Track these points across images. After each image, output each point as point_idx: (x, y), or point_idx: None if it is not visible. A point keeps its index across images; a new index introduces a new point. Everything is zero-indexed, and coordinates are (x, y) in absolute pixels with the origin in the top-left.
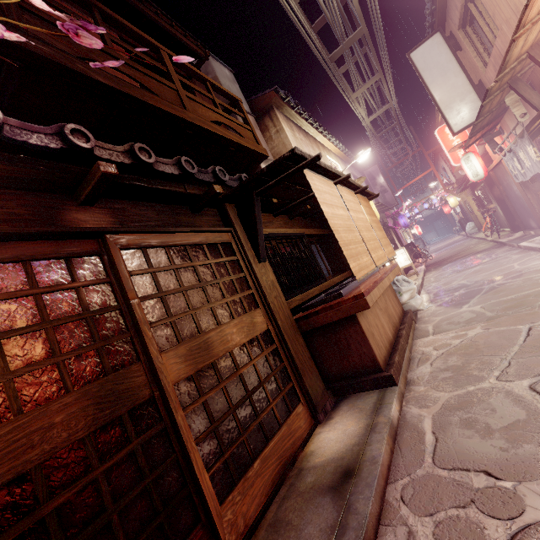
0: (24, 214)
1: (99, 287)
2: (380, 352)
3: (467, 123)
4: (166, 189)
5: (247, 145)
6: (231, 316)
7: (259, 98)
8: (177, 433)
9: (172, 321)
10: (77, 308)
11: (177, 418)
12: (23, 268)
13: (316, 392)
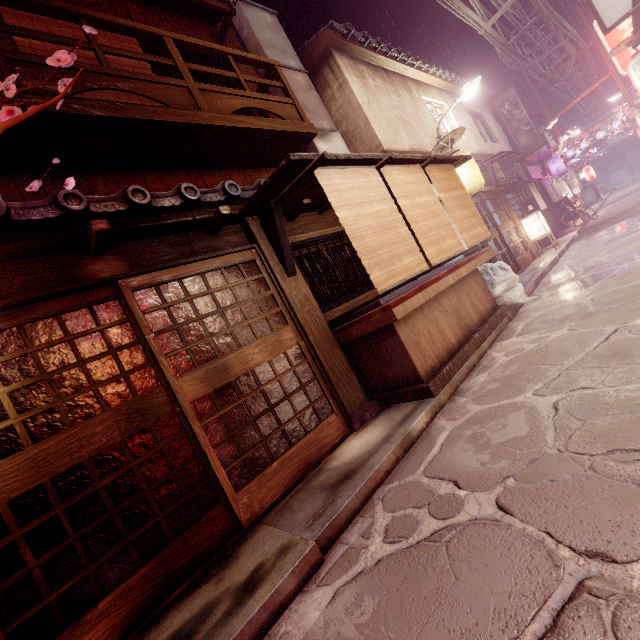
0: (49, 276)
1: (121, 327)
2: (424, 362)
3: (629, 7)
4: (171, 222)
5: (284, 128)
6: (254, 337)
7: (313, 43)
8: (197, 439)
9: (188, 349)
10: (103, 347)
11: (194, 428)
12: (57, 321)
13: (353, 403)
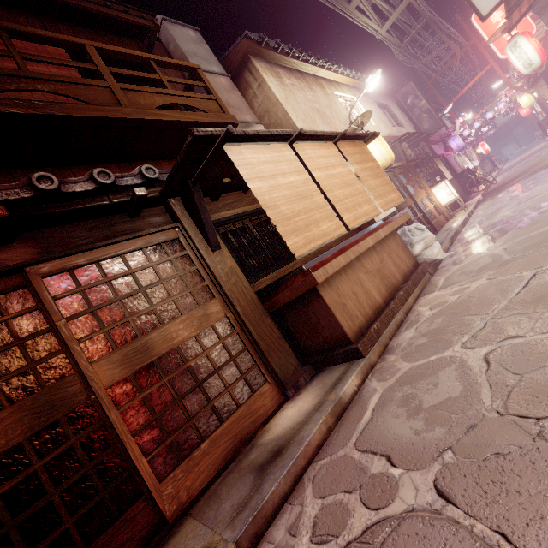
0: None
1: (30, 315)
2: (352, 323)
3: None
4: (85, 207)
5: (206, 120)
6: (179, 313)
7: (232, 51)
8: (114, 428)
9: (105, 332)
10: (8, 338)
11: (111, 416)
12: None
13: (286, 370)
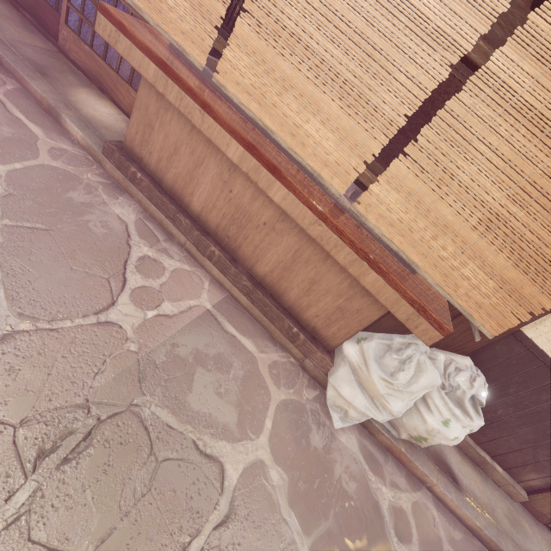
0: None
1: None
2: (140, 143)
3: None
4: None
5: None
6: None
7: None
8: None
9: None
10: None
11: None
12: None
13: None
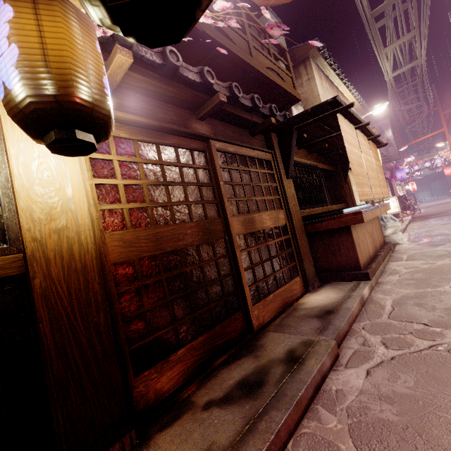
0: (176, 120)
1: (204, 171)
2: (362, 258)
3: None
4: (242, 116)
5: (288, 89)
6: (266, 209)
7: (299, 48)
8: (235, 261)
9: (237, 201)
10: (194, 179)
11: (237, 253)
12: (174, 151)
13: (310, 273)
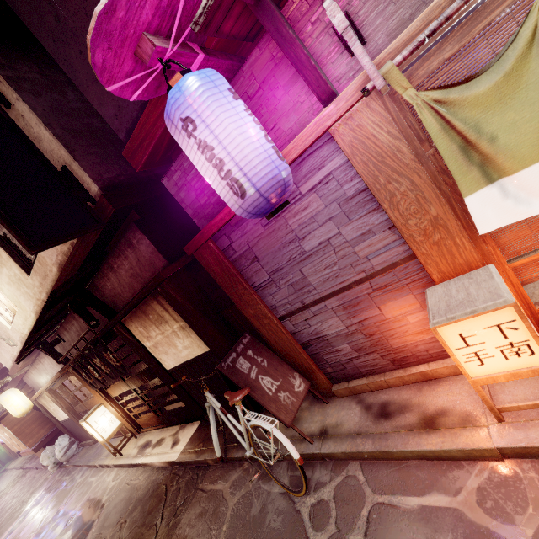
0: None
1: None
2: None
3: None
4: None
5: None
6: None
7: None
8: None
9: None
10: None
11: None
12: None
13: None
